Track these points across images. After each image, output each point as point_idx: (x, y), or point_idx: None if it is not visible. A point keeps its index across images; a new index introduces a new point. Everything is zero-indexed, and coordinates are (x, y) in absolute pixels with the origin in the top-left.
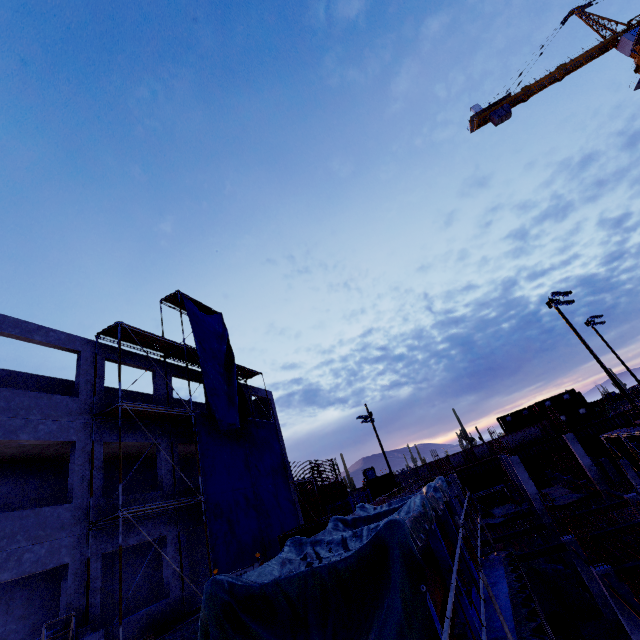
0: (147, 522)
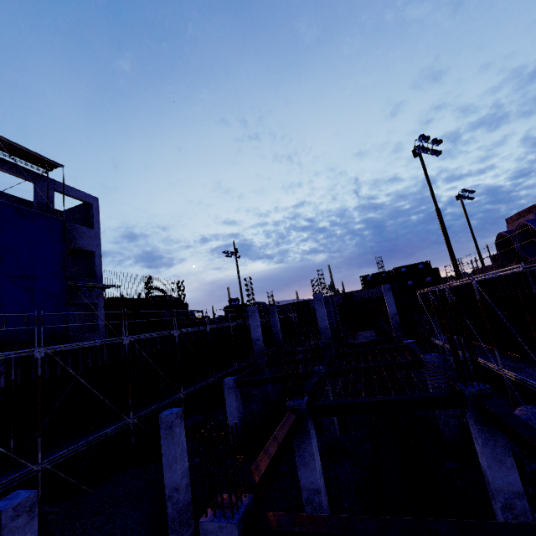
0: None
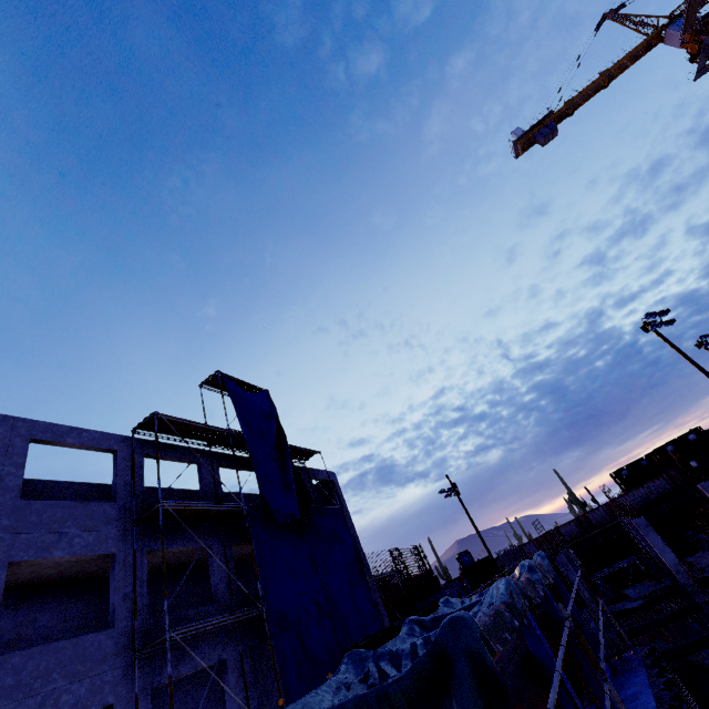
0: (202, 644)
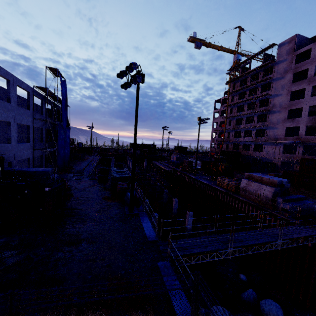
0: (40, 150)
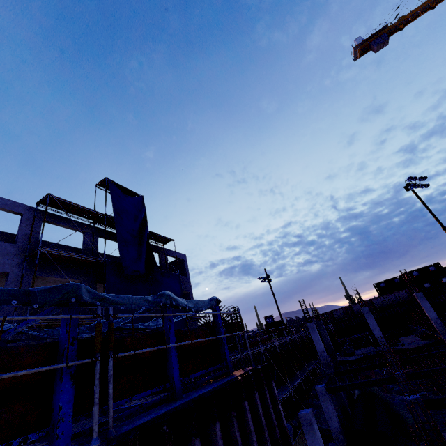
0: None
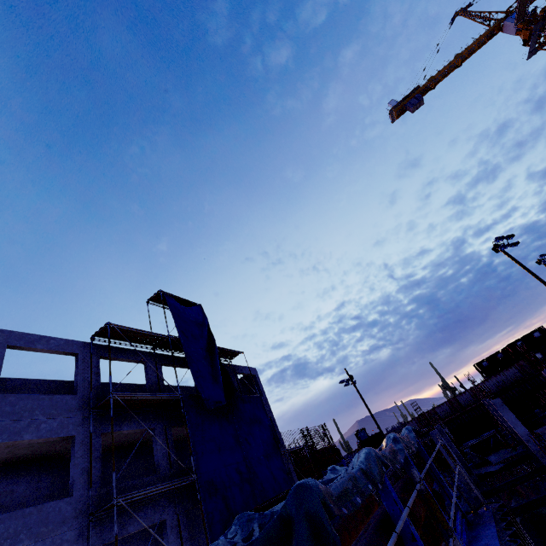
0: (146, 507)
